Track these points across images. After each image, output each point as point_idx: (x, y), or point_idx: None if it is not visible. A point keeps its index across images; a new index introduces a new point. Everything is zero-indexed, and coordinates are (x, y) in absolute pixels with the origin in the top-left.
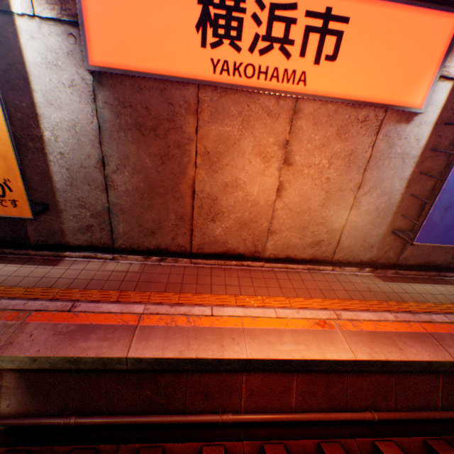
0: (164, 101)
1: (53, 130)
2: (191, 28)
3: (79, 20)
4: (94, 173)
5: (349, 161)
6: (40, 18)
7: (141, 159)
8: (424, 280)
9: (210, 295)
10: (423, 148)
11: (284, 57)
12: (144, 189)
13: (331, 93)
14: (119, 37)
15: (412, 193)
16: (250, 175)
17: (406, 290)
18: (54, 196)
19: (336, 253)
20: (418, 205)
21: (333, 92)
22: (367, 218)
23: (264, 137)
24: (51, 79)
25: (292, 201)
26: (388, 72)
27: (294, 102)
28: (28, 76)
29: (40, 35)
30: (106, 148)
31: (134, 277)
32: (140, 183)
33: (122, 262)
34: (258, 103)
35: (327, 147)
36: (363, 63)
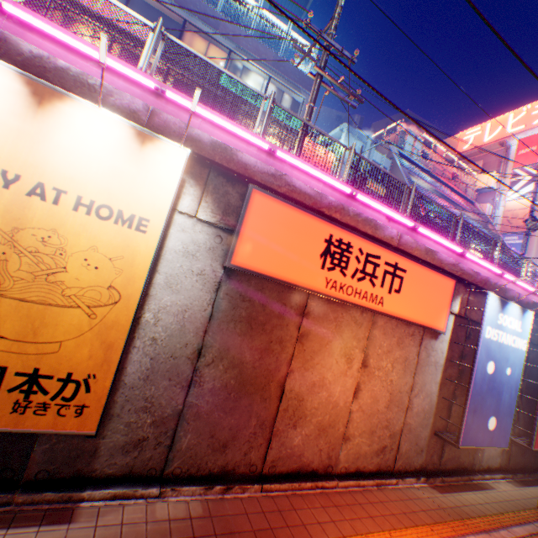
0: (279, 300)
1: (157, 312)
2: (316, 254)
3: (232, 228)
4: (183, 364)
5: (404, 365)
6: (197, 218)
7: (241, 352)
8: (464, 486)
9: None
10: (445, 358)
11: (371, 284)
12: (233, 385)
13: (397, 313)
14: (263, 248)
15: (443, 394)
16: (335, 374)
17: (462, 501)
18: (113, 393)
19: (396, 460)
20: (447, 405)
21: (398, 313)
22: (417, 419)
23: (350, 340)
24: (182, 265)
25: (365, 401)
26: (426, 304)
27: (372, 315)
28: (159, 258)
29: (191, 230)
30: (209, 337)
31: (205, 526)
32: (231, 378)
33: (172, 499)
34: (349, 312)
35: (391, 352)
36: (413, 297)
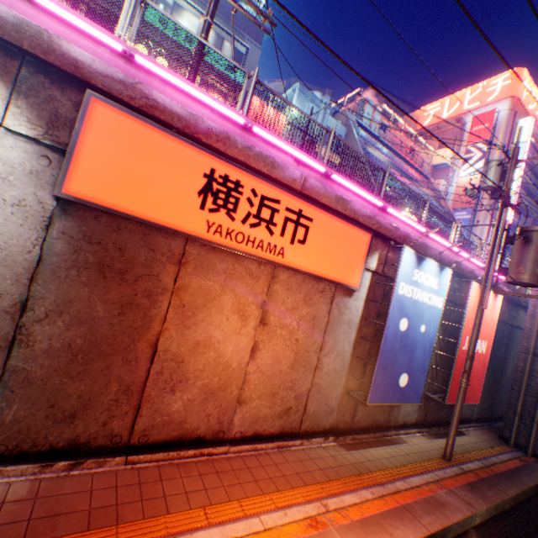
0: (146, 245)
1: None
2: (193, 192)
3: (66, 148)
4: None
5: (313, 323)
6: (7, 128)
7: (91, 306)
8: (376, 442)
9: (168, 516)
10: (360, 317)
11: (269, 233)
12: (81, 346)
13: (302, 267)
14: (114, 177)
15: (357, 354)
16: (226, 333)
17: (368, 457)
18: None
19: (304, 421)
20: (362, 365)
21: (303, 266)
22: (328, 379)
23: (245, 295)
24: None
25: (265, 362)
26: (337, 259)
27: (273, 268)
28: None
29: None
30: (39, 286)
31: (20, 510)
32: (77, 337)
33: None
34: (243, 263)
35: (297, 309)
36: (322, 250)
